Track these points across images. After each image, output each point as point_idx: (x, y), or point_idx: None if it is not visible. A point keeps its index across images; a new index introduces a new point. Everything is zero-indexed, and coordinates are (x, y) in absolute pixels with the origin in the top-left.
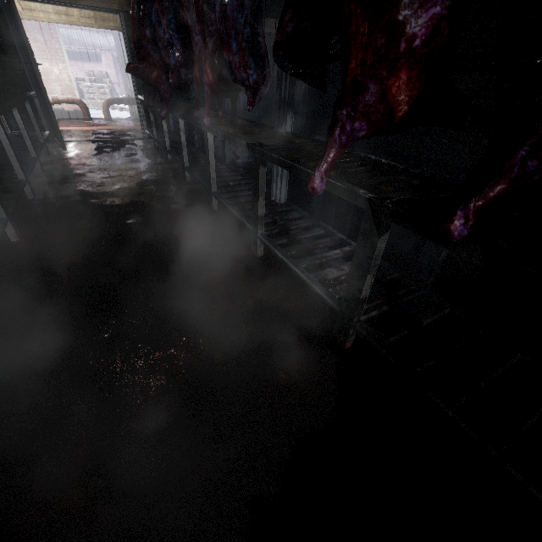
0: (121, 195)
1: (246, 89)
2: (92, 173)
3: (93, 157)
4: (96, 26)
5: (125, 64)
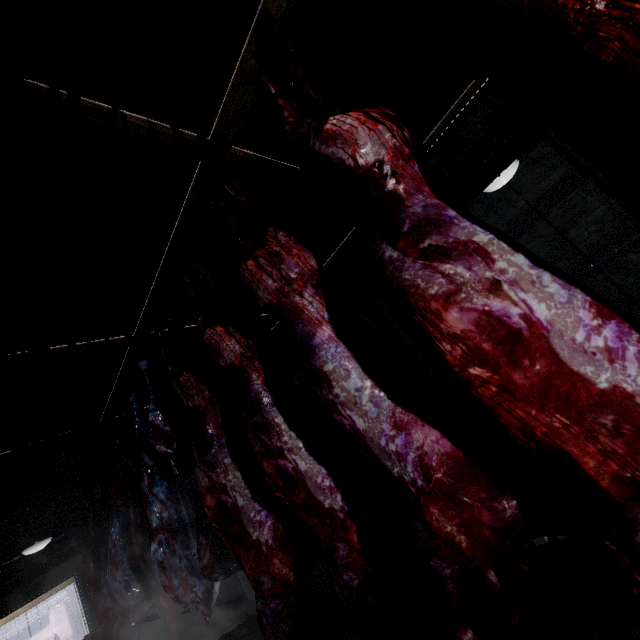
0: None
1: (200, 602)
2: None
3: None
4: (45, 597)
5: (82, 613)
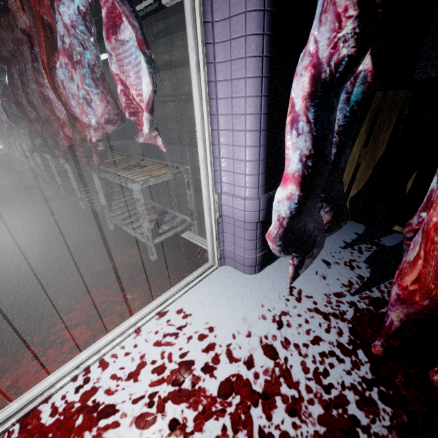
0: None
1: (22, 128)
2: None
3: None
4: None
5: None
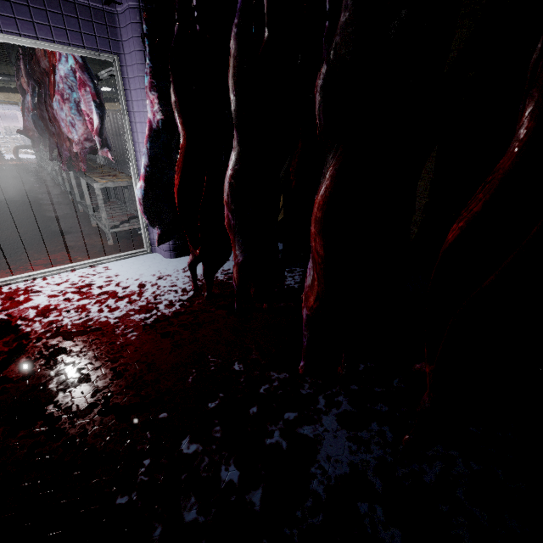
0: (14, 183)
1: (47, 139)
2: (1, 178)
3: (2, 174)
4: (7, 103)
5: None
